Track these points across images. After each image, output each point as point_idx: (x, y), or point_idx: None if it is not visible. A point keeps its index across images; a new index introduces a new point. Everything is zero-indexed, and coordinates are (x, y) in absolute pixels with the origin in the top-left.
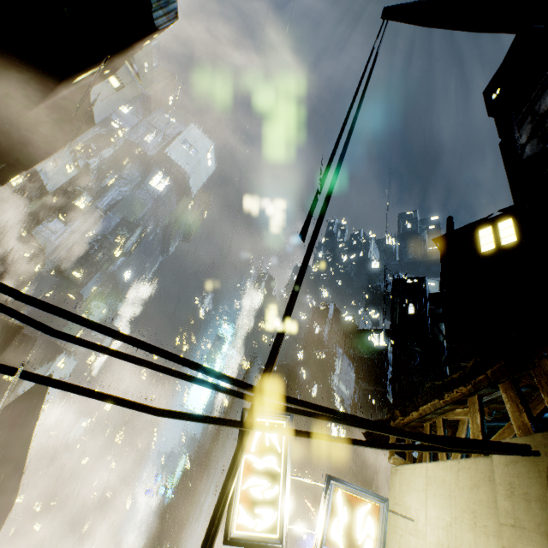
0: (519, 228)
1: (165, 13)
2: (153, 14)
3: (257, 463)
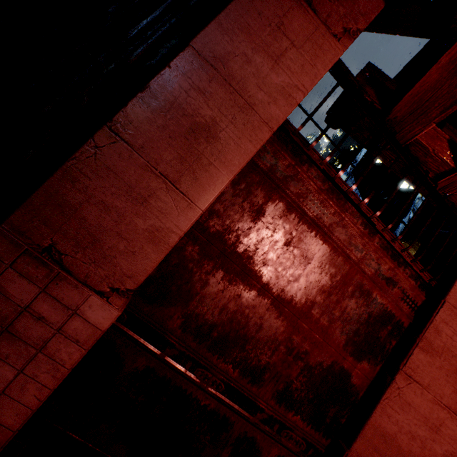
0: None
1: None
2: None
3: None
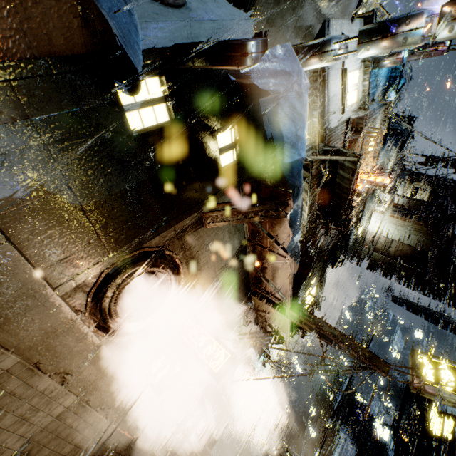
0: (454, 431)
1: None
2: None
3: None
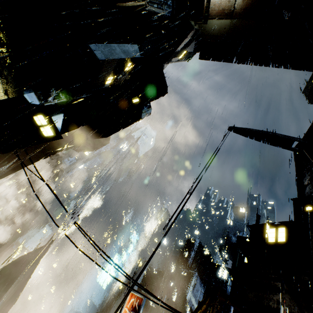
0: (287, 234)
1: (146, 113)
2: (142, 115)
3: (128, 312)
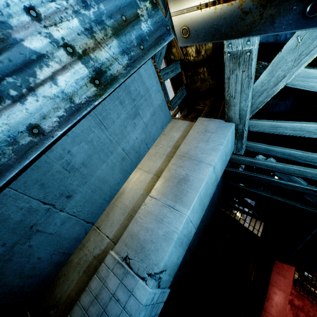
0: None
1: None
2: None
3: None
